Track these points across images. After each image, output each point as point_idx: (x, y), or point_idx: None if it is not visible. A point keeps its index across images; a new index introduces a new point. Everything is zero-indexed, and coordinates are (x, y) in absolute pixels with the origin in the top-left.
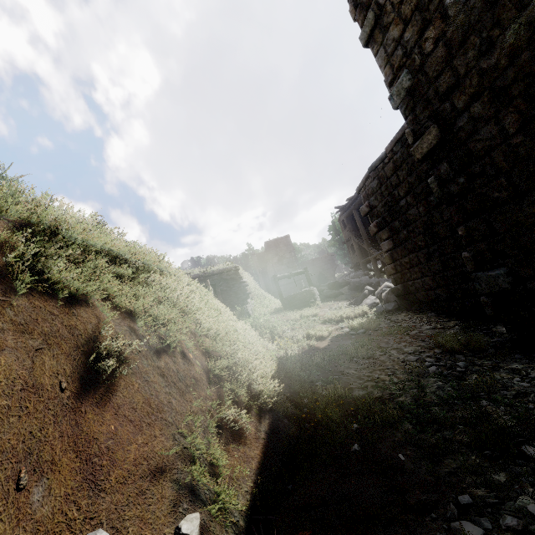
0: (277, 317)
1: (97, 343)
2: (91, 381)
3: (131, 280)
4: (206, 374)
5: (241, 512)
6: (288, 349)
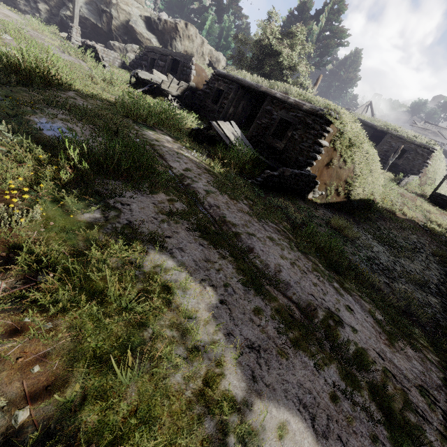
0: (412, 197)
1: (332, 159)
2: (328, 165)
3: (348, 147)
4: (344, 180)
5: (328, 201)
6: (384, 205)
